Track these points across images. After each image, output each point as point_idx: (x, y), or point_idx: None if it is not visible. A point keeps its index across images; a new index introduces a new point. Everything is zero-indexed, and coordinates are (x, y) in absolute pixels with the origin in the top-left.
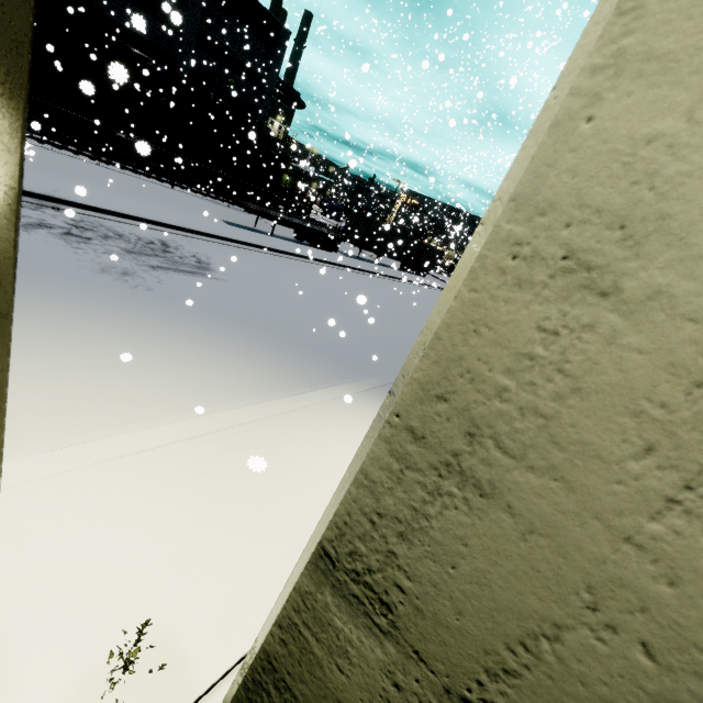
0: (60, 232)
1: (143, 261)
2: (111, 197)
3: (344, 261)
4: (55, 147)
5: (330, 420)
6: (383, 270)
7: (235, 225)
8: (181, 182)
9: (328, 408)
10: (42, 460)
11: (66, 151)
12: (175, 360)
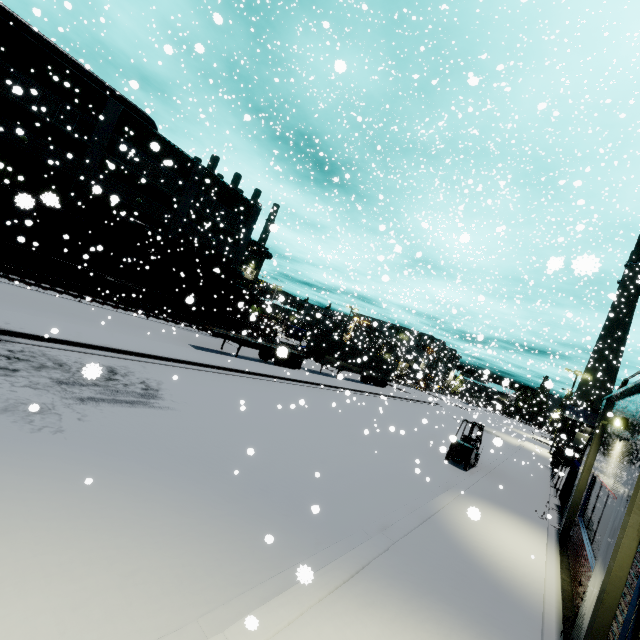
0: None
1: (72, 393)
2: (73, 327)
3: (307, 378)
4: (42, 288)
5: None
6: (346, 384)
7: (202, 348)
8: (158, 314)
9: None
10: None
11: (52, 291)
12: (29, 566)
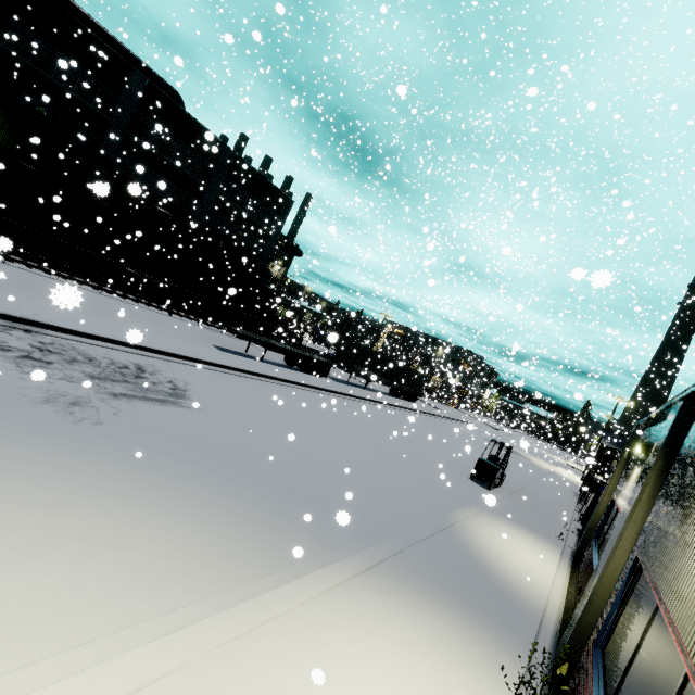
0: (17, 355)
1: (105, 388)
2: (98, 321)
3: (334, 387)
4: (61, 277)
5: (312, 643)
6: (374, 396)
7: (226, 350)
8: (180, 311)
9: (311, 614)
10: None
11: (72, 281)
12: (90, 535)
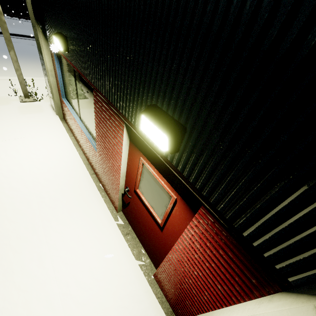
0: None
1: None
2: None
3: None
4: None
5: None
6: None
7: None
8: None
9: None
10: (42, 77)
11: None
12: None
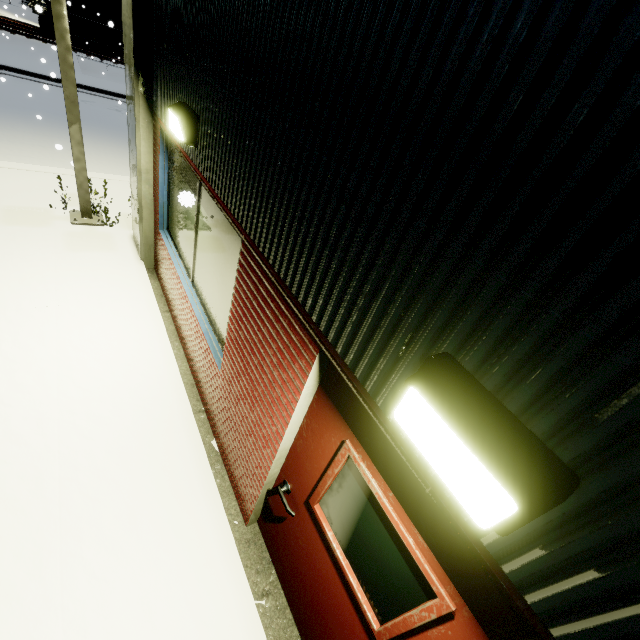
0: None
1: None
2: None
3: None
4: None
5: None
6: None
7: None
8: None
9: None
10: (125, 177)
11: None
12: None
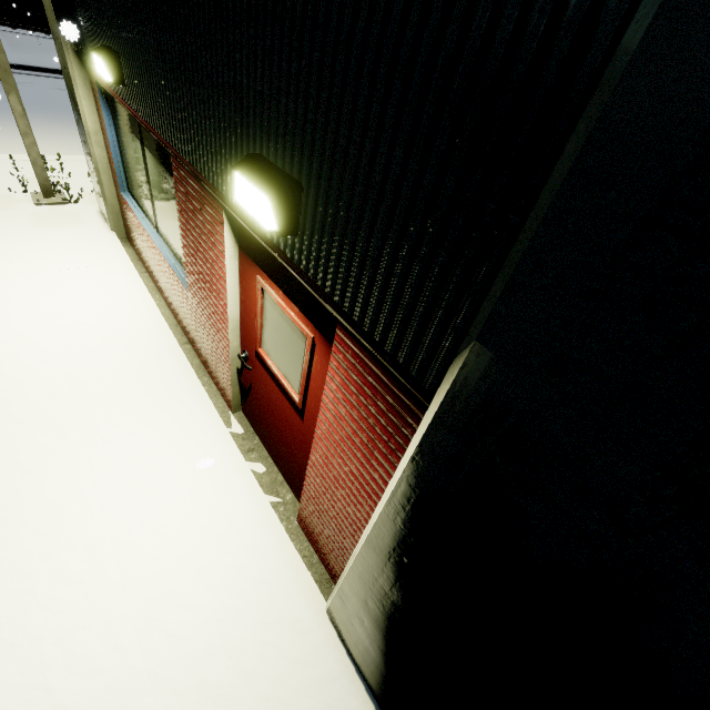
0: None
1: None
2: None
3: None
4: None
5: None
6: None
7: None
8: None
9: None
10: (82, 156)
11: None
12: None
